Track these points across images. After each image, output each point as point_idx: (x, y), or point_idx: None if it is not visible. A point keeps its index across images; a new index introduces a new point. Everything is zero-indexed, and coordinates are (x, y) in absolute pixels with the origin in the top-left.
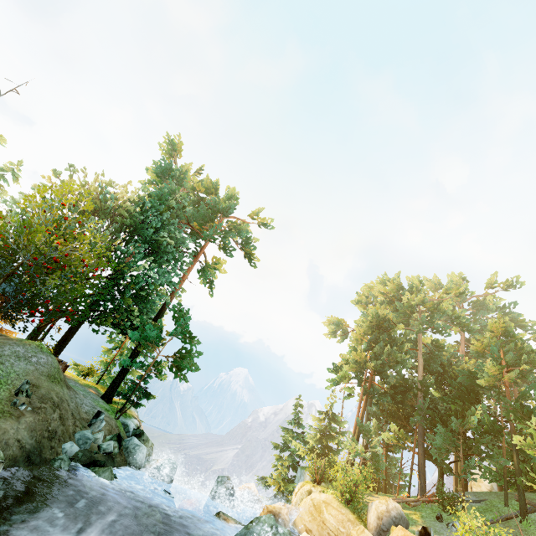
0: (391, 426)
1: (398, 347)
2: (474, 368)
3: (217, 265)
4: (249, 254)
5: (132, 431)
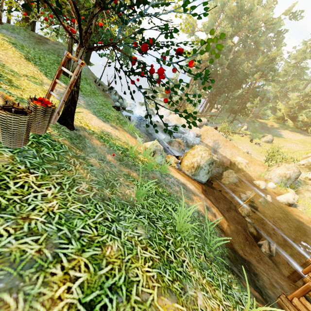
0: (201, 90)
1: (222, 54)
2: (250, 73)
3: None
4: None
5: None
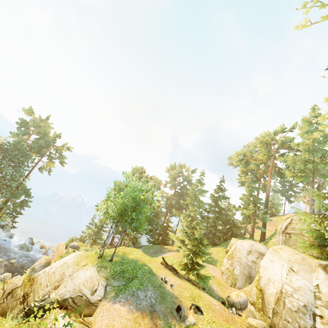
0: None
1: None
2: None
3: (50, 164)
4: (62, 161)
5: (1, 225)
